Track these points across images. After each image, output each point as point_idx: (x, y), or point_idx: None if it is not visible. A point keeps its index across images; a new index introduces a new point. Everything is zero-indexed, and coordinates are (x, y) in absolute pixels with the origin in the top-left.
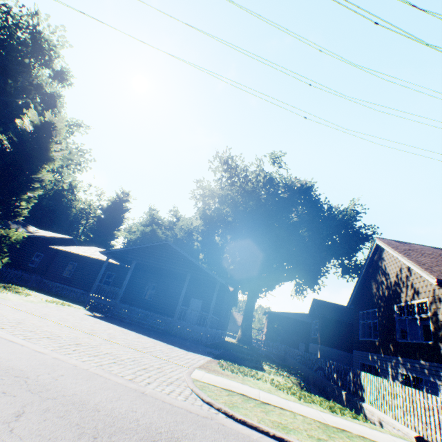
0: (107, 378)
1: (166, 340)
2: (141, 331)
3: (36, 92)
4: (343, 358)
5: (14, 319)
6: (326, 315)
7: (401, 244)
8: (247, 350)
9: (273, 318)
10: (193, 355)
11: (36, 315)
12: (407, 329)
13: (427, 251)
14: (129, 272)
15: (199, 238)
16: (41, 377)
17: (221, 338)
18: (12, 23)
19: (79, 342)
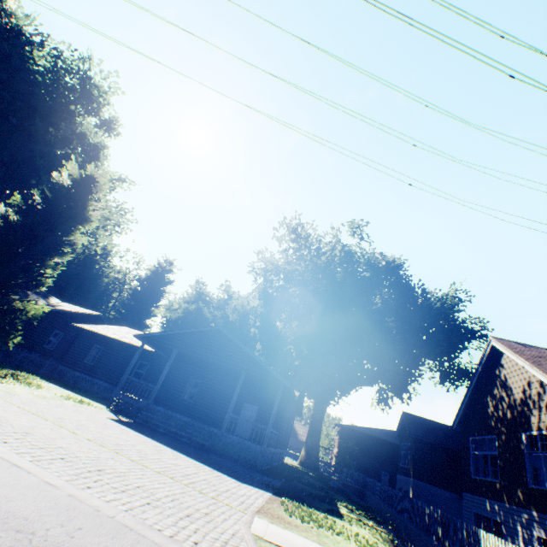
0: (140, 534)
1: (211, 462)
2: (179, 447)
3: (79, 141)
4: (445, 500)
5: (21, 427)
6: (420, 436)
7: (526, 348)
8: (314, 480)
9: (347, 434)
10: (248, 489)
11: (49, 420)
12: (544, 470)
13: None
14: (168, 364)
15: (257, 323)
16: (51, 532)
17: (279, 460)
18: (61, 67)
19: (102, 466)
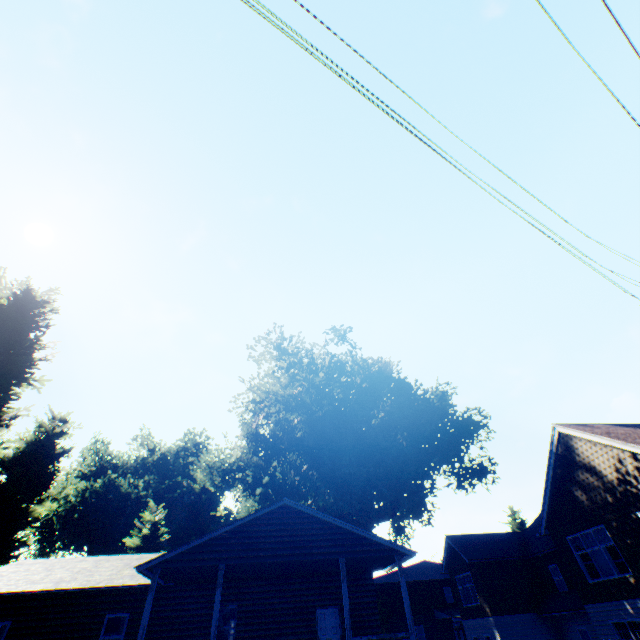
0: None
1: None
2: None
3: None
4: (529, 626)
5: None
6: (480, 558)
7: (588, 427)
8: None
9: None
10: None
11: None
12: None
13: (616, 429)
14: (217, 596)
15: (265, 478)
16: None
17: None
18: None
19: None
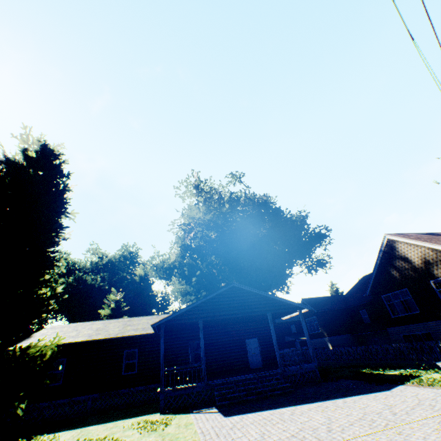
0: None
1: (334, 393)
2: (302, 399)
3: None
4: (346, 340)
5: None
6: (322, 309)
7: (405, 235)
8: None
9: None
10: (408, 390)
11: None
12: None
13: (422, 236)
14: (201, 337)
15: (198, 272)
16: None
17: None
18: None
19: None
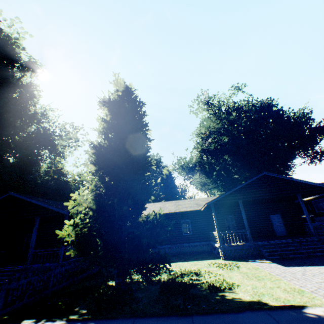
0: None
1: None
2: None
3: None
4: None
5: None
6: None
7: None
8: None
9: None
10: None
11: None
12: None
13: None
14: (243, 212)
15: (217, 168)
16: None
17: None
18: None
19: None
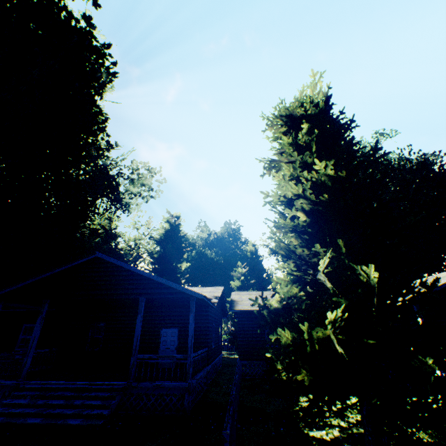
0: None
1: None
2: None
3: None
4: None
5: None
6: None
7: None
8: None
9: None
10: None
11: None
12: None
13: None
14: None
15: None
16: None
17: None
18: None
19: None
